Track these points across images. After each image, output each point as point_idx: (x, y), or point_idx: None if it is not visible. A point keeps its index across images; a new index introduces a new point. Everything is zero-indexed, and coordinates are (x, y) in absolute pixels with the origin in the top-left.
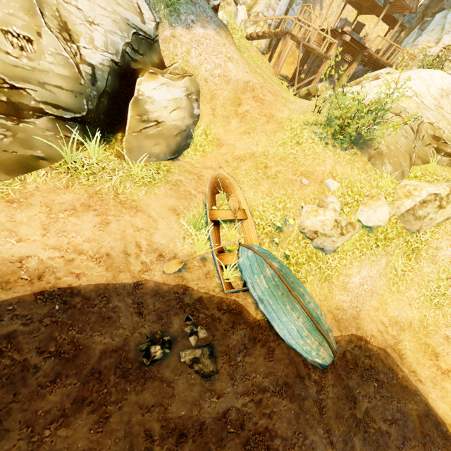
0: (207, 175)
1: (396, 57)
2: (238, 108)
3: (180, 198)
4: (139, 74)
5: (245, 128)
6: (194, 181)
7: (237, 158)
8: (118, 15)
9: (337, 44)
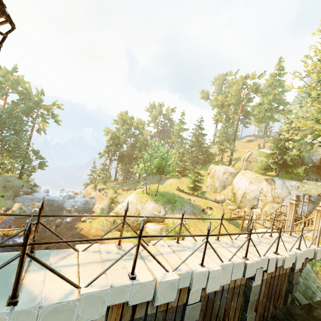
0: None
1: (298, 227)
2: None
3: None
4: (149, 222)
5: None
6: None
7: None
8: (151, 212)
9: None
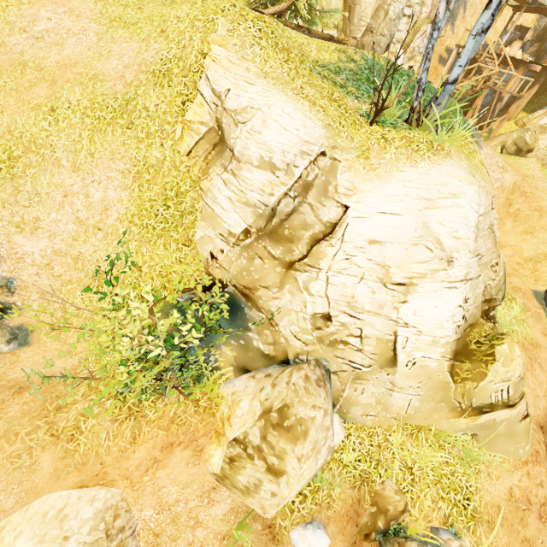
0: (520, 285)
1: None
2: (509, 209)
3: (538, 320)
4: None
5: (524, 228)
6: (525, 298)
7: (530, 260)
8: None
9: (522, 73)
